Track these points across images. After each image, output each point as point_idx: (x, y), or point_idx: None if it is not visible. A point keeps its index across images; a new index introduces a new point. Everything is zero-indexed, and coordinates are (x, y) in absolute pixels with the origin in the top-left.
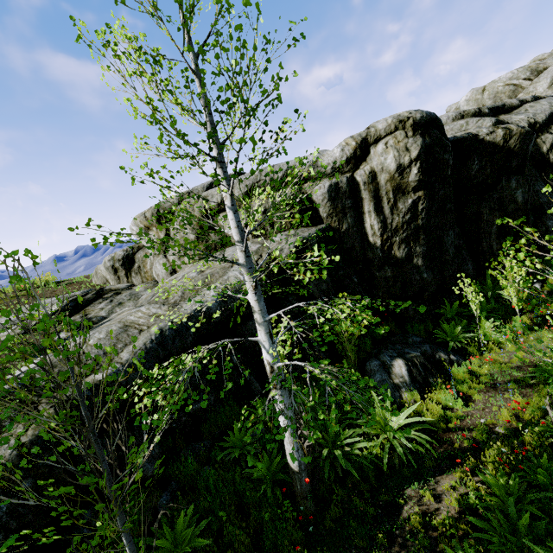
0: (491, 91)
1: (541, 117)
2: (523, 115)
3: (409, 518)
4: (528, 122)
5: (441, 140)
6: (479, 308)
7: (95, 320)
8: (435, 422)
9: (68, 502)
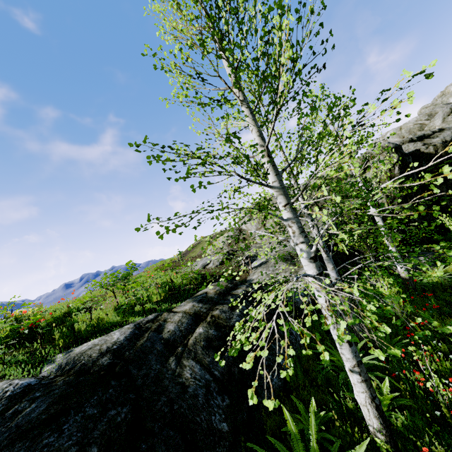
0: (405, 128)
1: (448, 138)
2: (437, 138)
3: None
4: (442, 141)
5: (406, 153)
6: None
7: (253, 256)
8: None
9: None
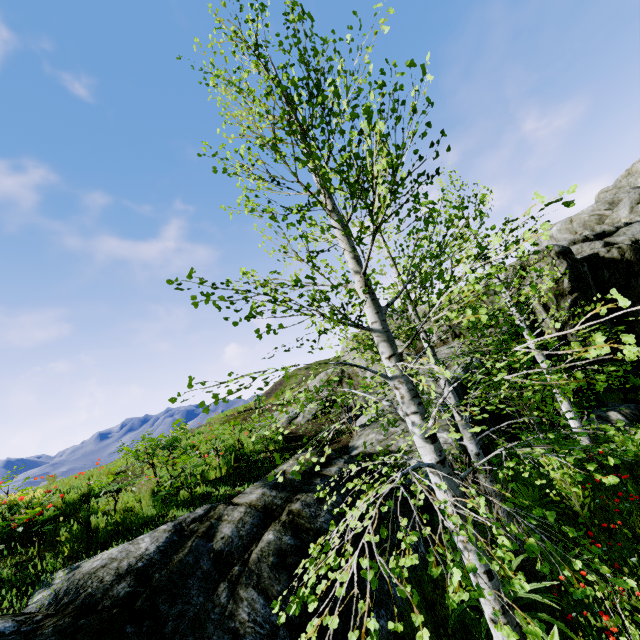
0: (578, 221)
1: (639, 236)
2: (623, 236)
3: None
4: (630, 240)
5: (578, 259)
6: None
7: (361, 406)
8: None
9: None
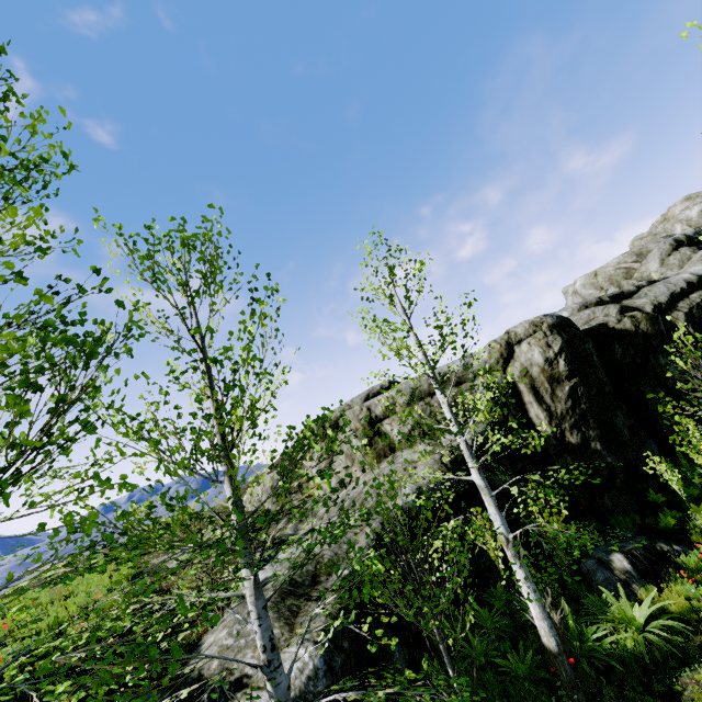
0: (603, 275)
1: (663, 299)
2: (644, 298)
3: (692, 701)
4: (652, 304)
5: (577, 334)
6: (684, 491)
7: (285, 538)
8: (684, 613)
9: (358, 686)
